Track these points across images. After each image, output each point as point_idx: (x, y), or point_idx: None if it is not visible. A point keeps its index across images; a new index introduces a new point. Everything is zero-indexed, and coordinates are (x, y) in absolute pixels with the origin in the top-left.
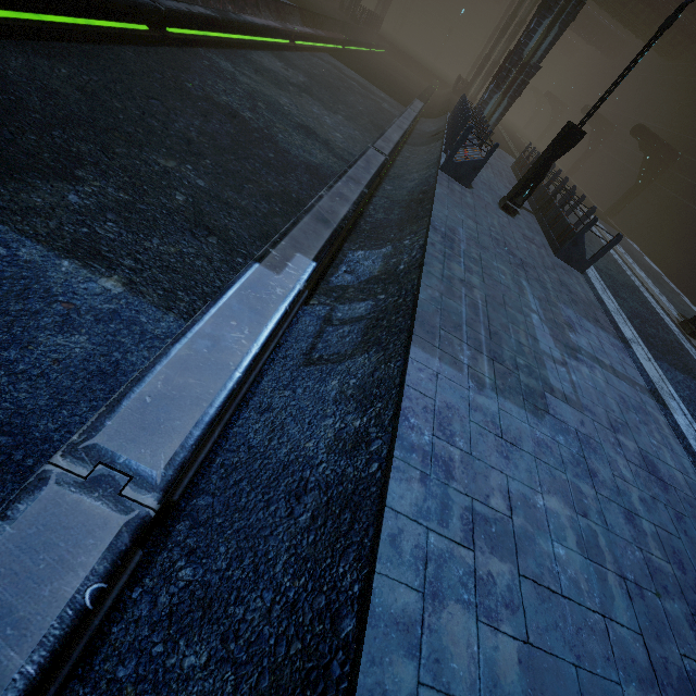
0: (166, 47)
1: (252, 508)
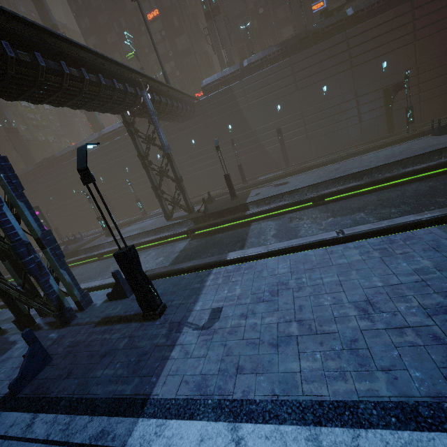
0: None
1: None
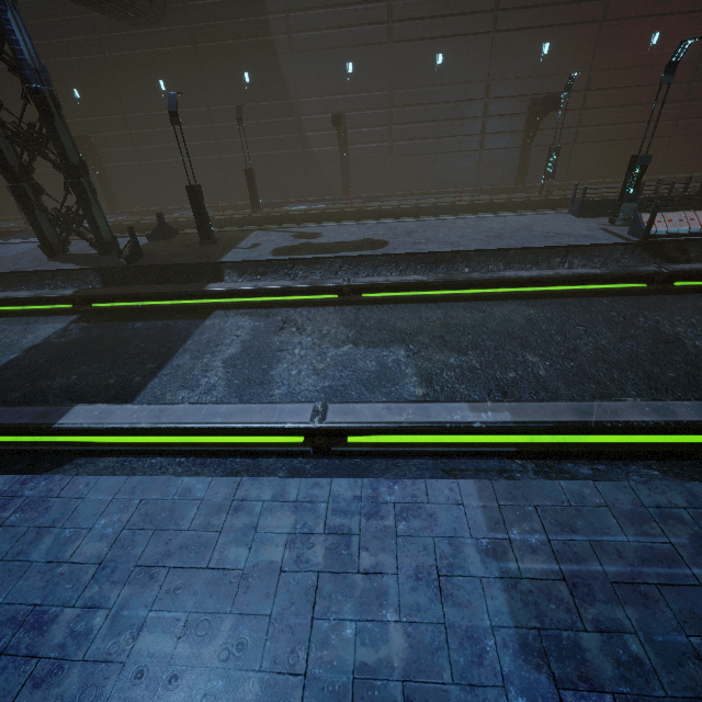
0: (660, 295)
1: (338, 473)
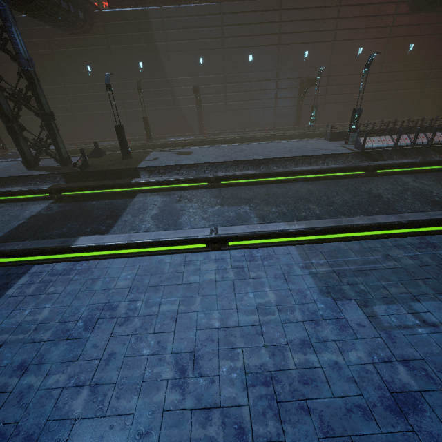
0: (371, 177)
1: None
